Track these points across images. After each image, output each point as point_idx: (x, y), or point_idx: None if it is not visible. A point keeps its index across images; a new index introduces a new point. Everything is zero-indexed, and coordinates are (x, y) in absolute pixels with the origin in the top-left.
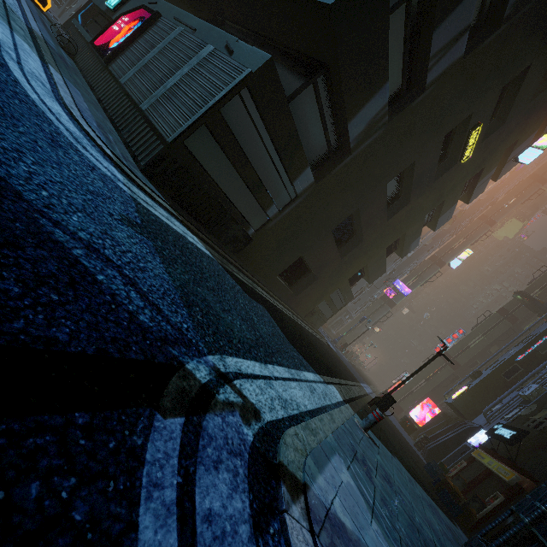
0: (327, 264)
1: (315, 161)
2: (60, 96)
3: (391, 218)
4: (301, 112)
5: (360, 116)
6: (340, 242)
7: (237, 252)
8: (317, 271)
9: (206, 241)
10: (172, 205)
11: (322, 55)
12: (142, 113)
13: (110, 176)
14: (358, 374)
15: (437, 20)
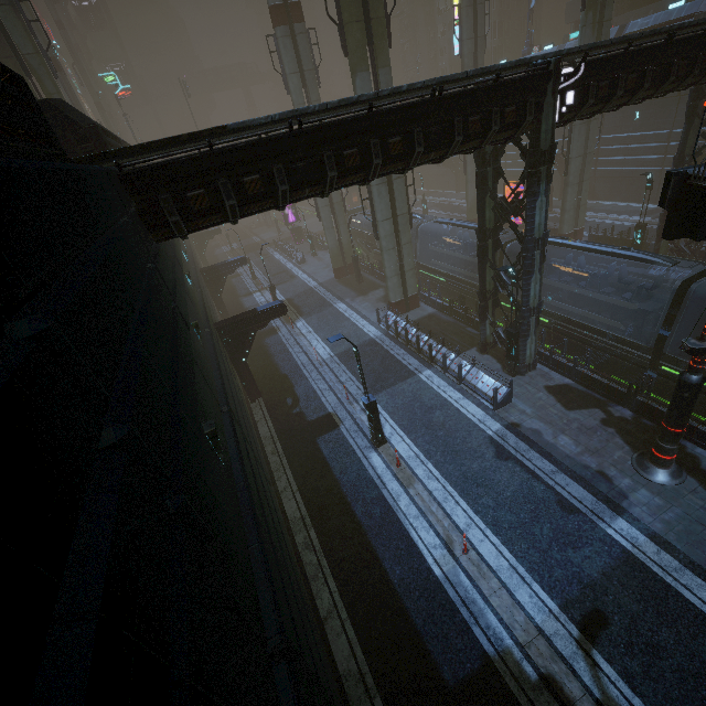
0: None
1: None
2: None
3: None
4: None
5: None
6: None
7: None
8: None
9: None
10: None
11: None
12: None
13: None
14: None
15: None
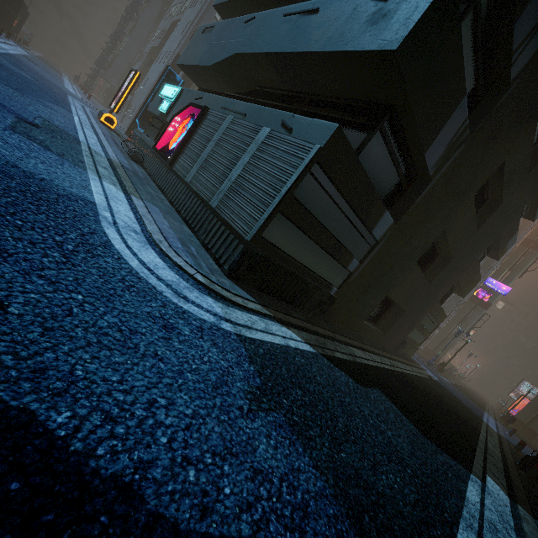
0: (415, 294)
1: (389, 199)
2: (148, 232)
3: (482, 226)
4: (369, 160)
5: (437, 142)
6: (423, 265)
7: (322, 314)
8: (404, 304)
9: (298, 325)
10: (260, 301)
11: (385, 98)
12: (213, 210)
13: (214, 321)
14: (470, 400)
15: (517, 10)
